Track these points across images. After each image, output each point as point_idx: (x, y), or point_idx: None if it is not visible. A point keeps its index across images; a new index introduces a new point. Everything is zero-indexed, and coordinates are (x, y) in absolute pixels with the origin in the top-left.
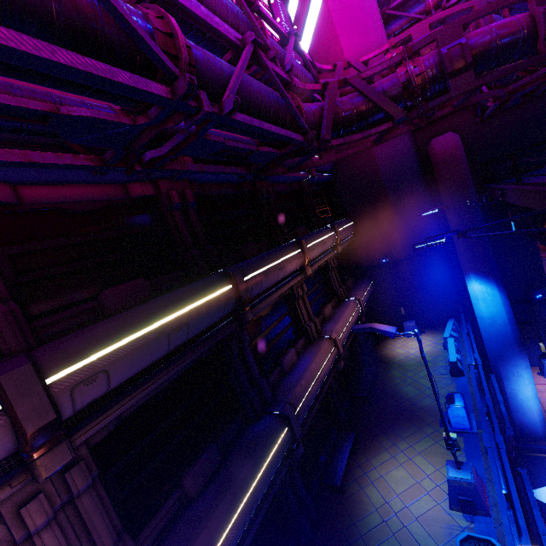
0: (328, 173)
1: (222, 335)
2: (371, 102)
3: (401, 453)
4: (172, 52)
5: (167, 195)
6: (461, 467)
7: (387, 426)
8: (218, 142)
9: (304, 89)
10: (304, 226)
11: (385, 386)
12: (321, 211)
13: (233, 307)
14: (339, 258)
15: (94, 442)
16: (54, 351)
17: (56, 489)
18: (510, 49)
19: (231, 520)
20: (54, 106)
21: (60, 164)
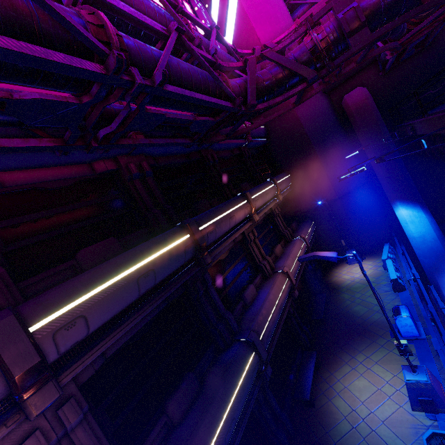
0: (263, 138)
1: (186, 278)
2: (286, 70)
3: (360, 364)
4: (105, 40)
5: (127, 168)
6: (416, 371)
7: (344, 342)
8: (159, 115)
9: (228, 67)
10: (248, 183)
11: (337, 308)
12: (261, 169)
13: (193, 253)
14: (282, 206)
15: (83, 380)
16: (35, 303)
17: (51, 425)
18: (397, 4)
19: (213, 439)
20: (7, 93)
21: (26, 147)
